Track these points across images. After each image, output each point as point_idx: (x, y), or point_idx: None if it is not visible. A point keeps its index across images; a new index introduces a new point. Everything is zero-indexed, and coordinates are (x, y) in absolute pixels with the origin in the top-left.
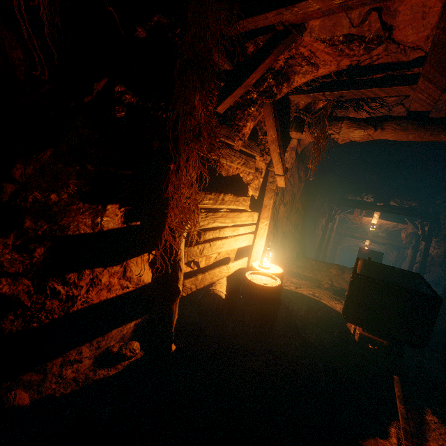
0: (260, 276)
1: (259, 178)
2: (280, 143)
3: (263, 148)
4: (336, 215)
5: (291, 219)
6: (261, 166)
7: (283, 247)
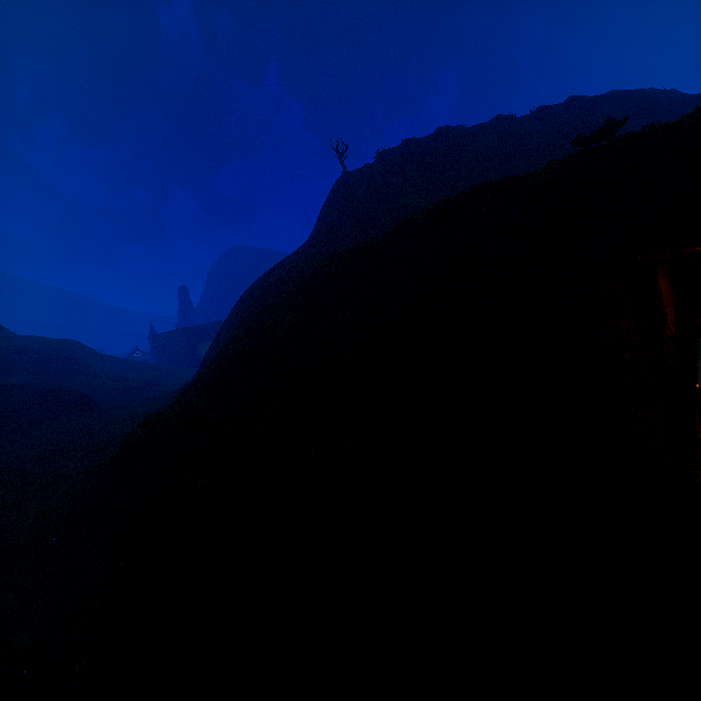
0: None
1: None
2: None
3: None
4: None
5: None
6: None
7: None
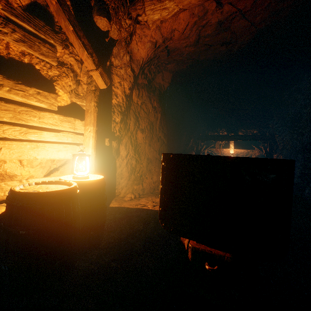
0: (53, 185)
1: (71, 76)
2: (72, 18)
3: (65, 37)
4: (202, 149)
5: (154, 146)
6: (69, 62)
7: (150, 171)
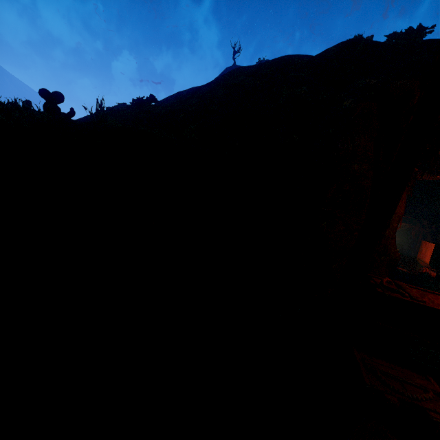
0: None
1: None
2: None
3: None
4: None
5: None
6: None
7: None
